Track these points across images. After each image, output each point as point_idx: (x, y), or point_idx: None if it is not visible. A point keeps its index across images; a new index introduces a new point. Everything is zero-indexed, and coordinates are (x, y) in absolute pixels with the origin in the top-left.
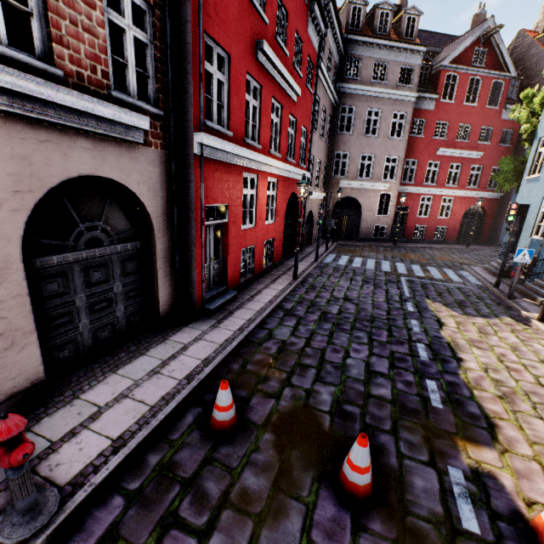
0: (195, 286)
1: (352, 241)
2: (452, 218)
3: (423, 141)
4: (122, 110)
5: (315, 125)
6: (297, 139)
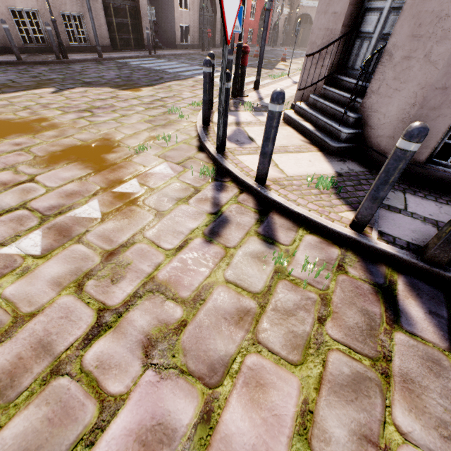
0: None
1: (302, 48)
2: None
3: None
4: None
5: None
6: None
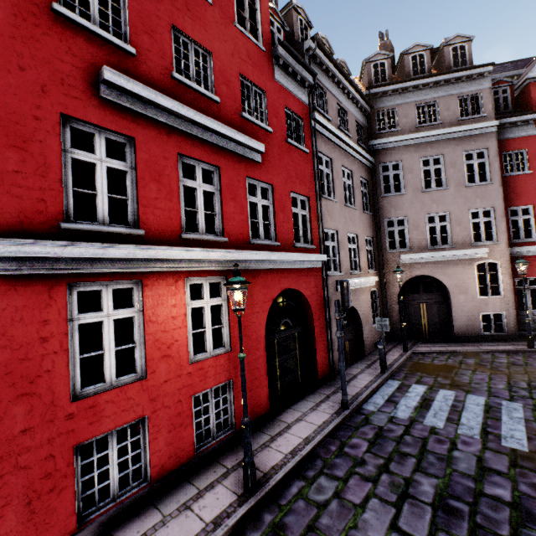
0: None
1: (442, 344)
2: None
3: (533, 178)
4: None
5: (331, 191)
6: (282, 211)
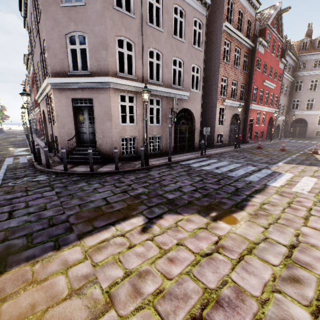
0: (246, 136)
1: (301, 138)
2: None
3: None
4: (241, 103)
5: (281, 92)
6: (273, 99)
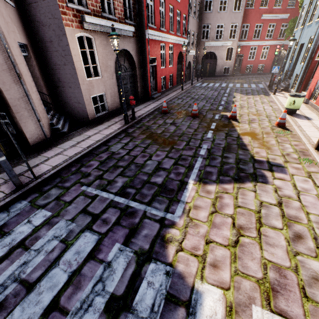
0: (149, 88)
1: (211, 77)
2: (268, 59)
3: (253, 11)
4: (129, 27)
5: (190, 11)
6: (181, 22)
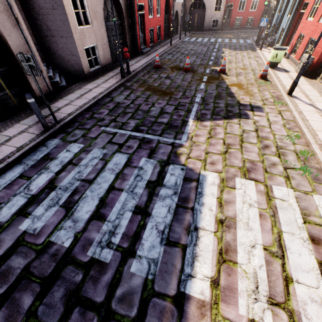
0: (138, 42)
1: (199, 32)
2: (258, 11)
3: None
4: None
5: None
6: None
